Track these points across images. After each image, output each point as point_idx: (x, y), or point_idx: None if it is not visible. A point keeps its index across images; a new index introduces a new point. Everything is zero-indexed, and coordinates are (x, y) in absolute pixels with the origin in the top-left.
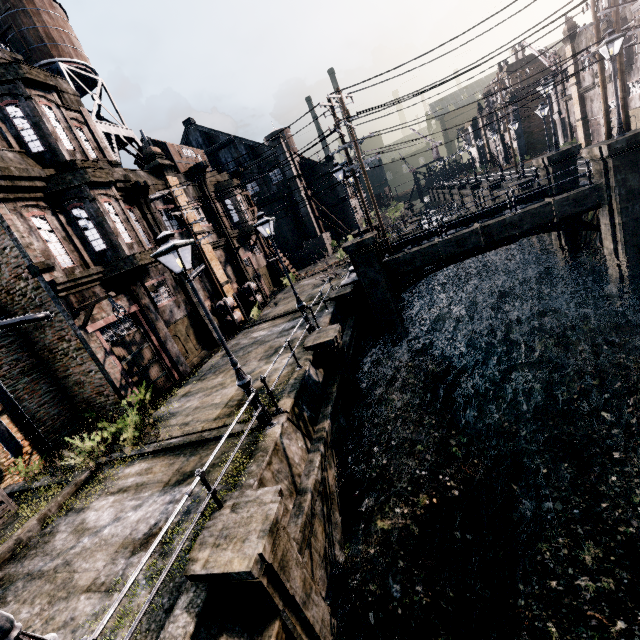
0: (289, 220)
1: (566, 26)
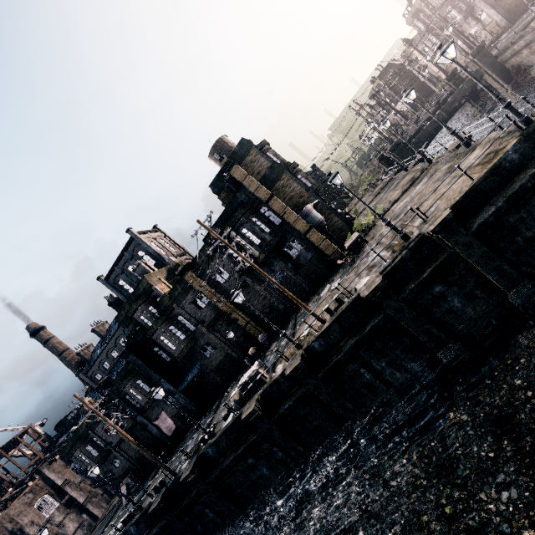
0: None
1: (404, 42)
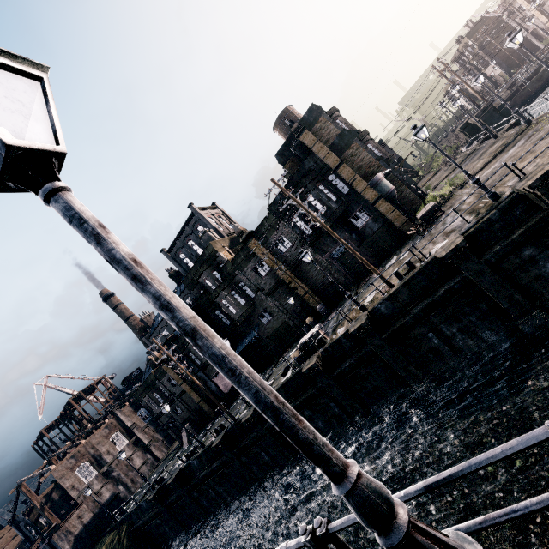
0: None
1: None
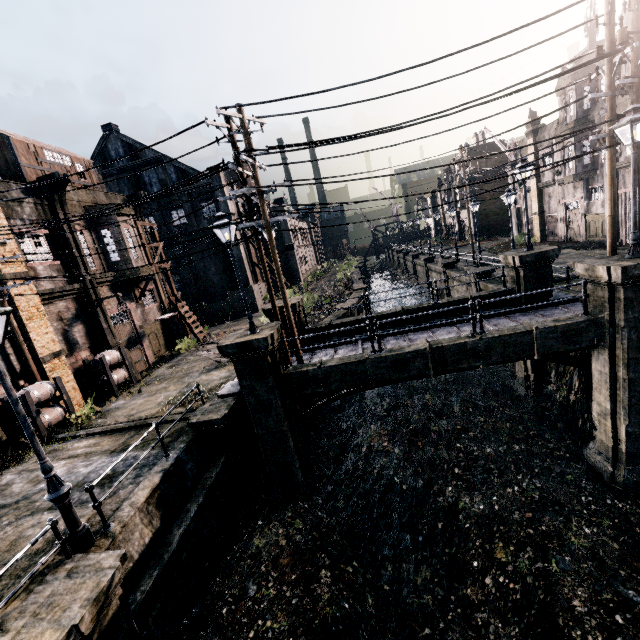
0: (218, 261)
1: (530, 119)
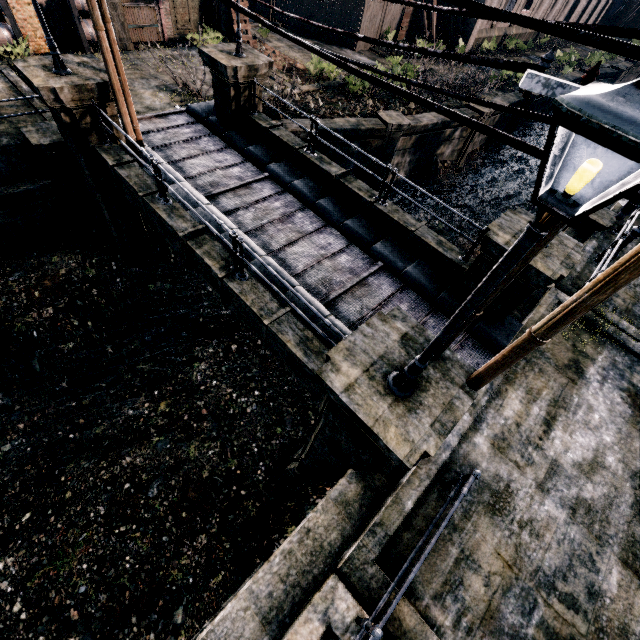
0: None
1: None
